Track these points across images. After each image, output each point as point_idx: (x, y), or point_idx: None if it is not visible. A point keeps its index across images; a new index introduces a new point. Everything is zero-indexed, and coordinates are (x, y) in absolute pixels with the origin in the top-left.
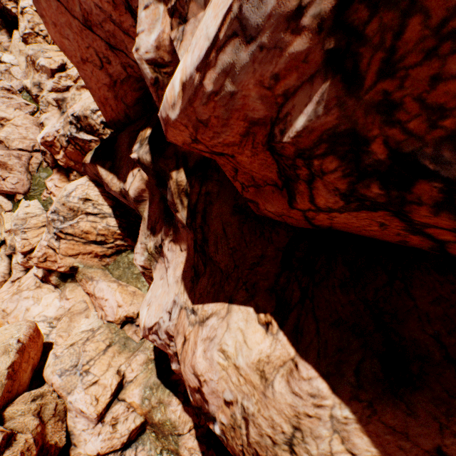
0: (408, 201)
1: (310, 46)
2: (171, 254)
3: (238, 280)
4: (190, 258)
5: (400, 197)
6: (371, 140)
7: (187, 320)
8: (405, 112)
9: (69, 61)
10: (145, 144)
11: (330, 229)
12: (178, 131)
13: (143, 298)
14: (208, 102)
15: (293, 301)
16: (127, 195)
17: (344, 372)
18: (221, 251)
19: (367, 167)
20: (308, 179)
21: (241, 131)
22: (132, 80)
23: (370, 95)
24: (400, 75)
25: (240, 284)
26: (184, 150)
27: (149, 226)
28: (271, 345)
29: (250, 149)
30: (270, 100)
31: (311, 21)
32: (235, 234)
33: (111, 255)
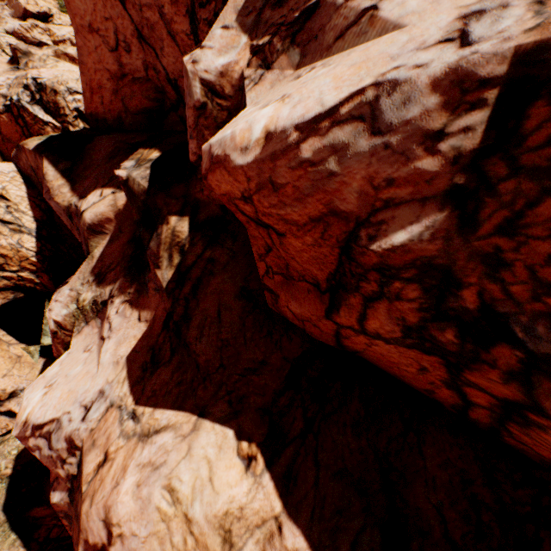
0: (481, 359)
1: (439, 171)
2: (120, 320)
3: (220, 385)
4: (152, 334)
5: (474, 352)
6: (465, 285)
7: (118, 427)
8: (511, 274)
9: (59, 16)
10: (146, 166)
11: (355, 353)
12: (232, 179)
13: (32, 369)
14: (298, 167)
15: (291, 433)
16: (77, 216)
17: (339, 545)
18: (207, 340)
19: (449, 310)
20: (370, 295)
21: (314, 214)
22: (151, 85)
23: (481, 243)
24: (518, 239)
25: (222, 392)
26: (200, 197)
27: (97, 270)
28: (249, 491)
29: (316, 237)
30: (369, 199)
31: (449, 150)
32: (233, 323)
33: (3, 289)
